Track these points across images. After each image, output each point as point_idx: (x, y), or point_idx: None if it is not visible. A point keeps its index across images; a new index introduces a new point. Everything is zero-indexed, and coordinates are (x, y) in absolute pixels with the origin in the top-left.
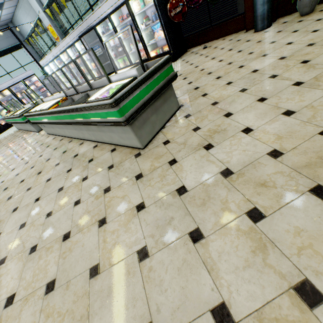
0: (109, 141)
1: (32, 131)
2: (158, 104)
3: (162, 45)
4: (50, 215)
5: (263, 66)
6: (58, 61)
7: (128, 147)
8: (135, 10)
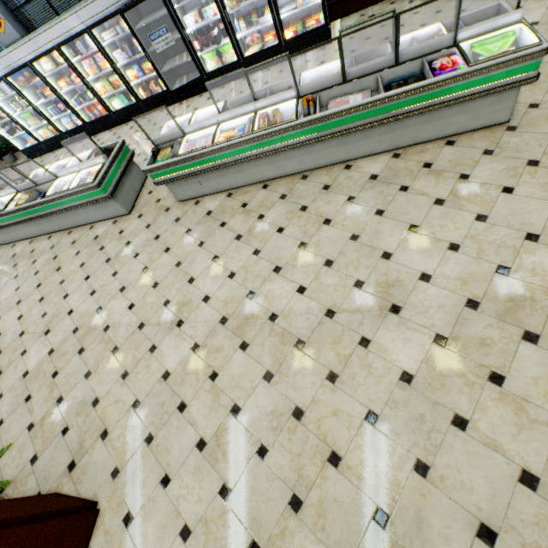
0: (430, 136)
1: (88, 225)
2: None
3: (291, 20)
4: (485, 217)
5: (538, 18)
6: (19, 79)
7: (477, 130)
8: None
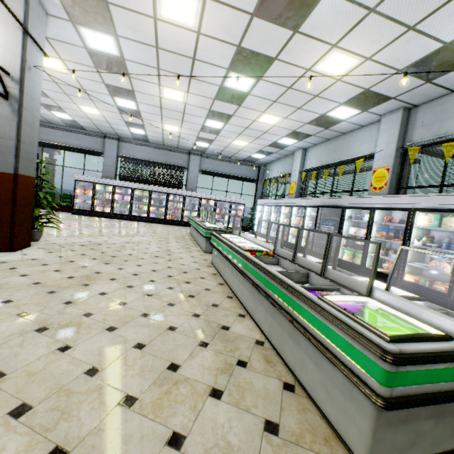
0: (290, 360)
1: (199, 246)
2: (452, 405)
3: (430, 277)
4: (129, 405)
5: None
6: (275, 209)
7: (325, 417)
8: (418, 222)
